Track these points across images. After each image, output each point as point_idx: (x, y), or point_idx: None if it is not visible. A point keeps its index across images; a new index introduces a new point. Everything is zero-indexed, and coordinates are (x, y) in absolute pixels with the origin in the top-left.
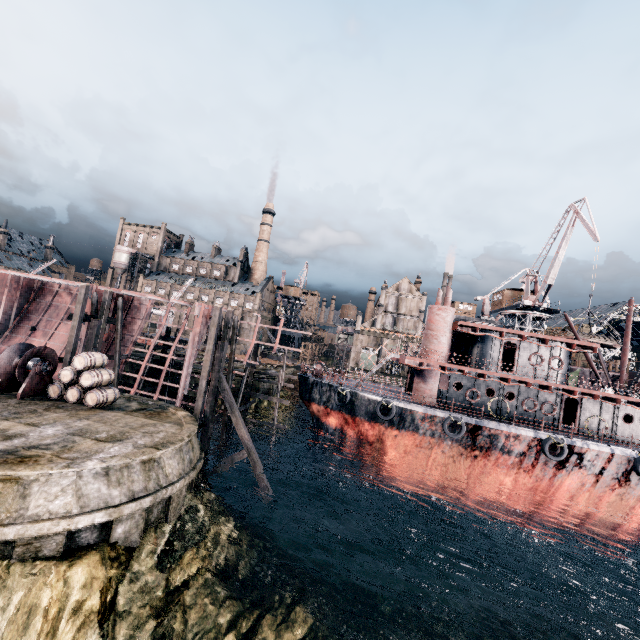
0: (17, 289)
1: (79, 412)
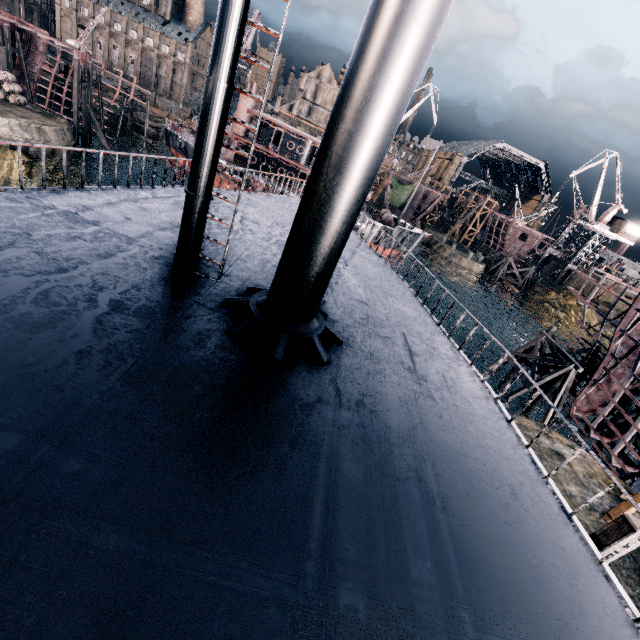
0: None
1: (7, 104)
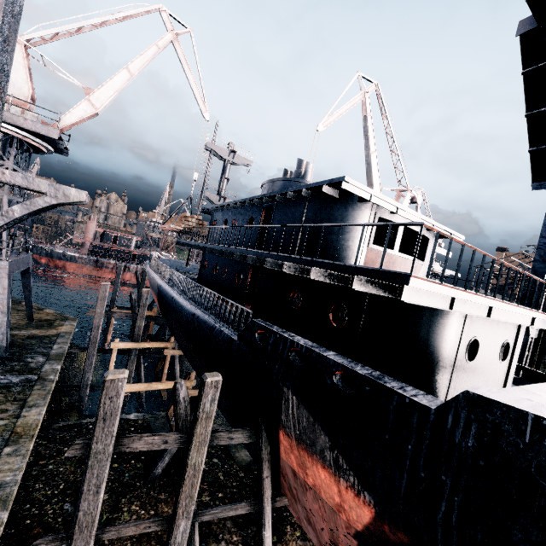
0: None
1: None
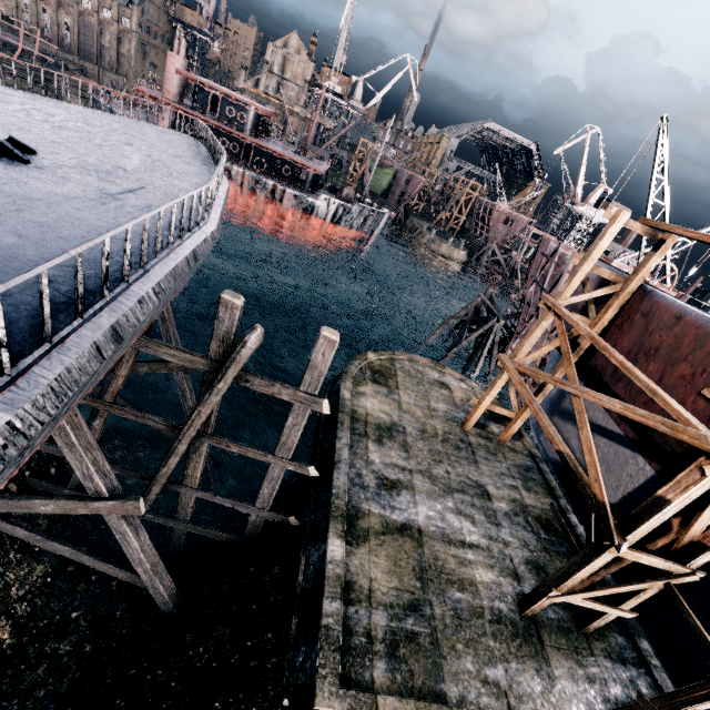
0: None
1: None
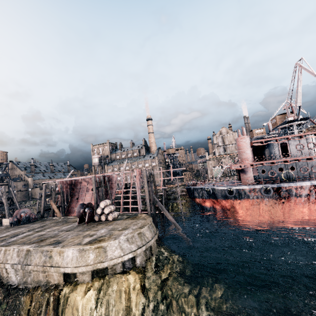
0: (67, 185)
1: (108, 223)
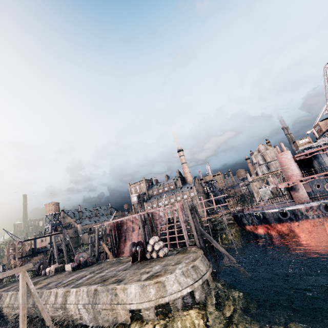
0: (115, 227)
1: (160, 260)
